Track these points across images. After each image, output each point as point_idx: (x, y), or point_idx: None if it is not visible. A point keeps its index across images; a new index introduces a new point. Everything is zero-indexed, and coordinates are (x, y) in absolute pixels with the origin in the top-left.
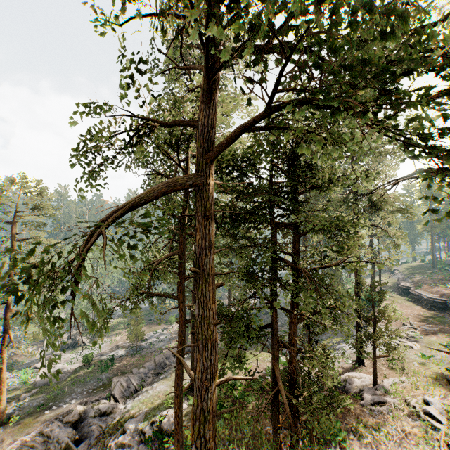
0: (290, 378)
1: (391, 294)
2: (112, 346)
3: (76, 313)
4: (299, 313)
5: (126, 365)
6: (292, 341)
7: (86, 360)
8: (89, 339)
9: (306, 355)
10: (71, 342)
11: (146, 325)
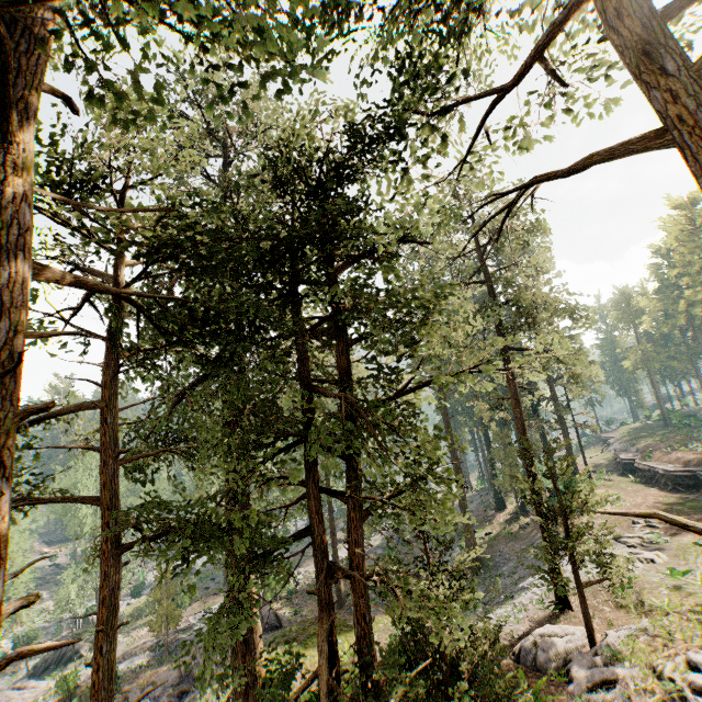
0: (358, 648)
1: (609, 477)
2: (126, 651)
3: (61, 593)
4: (363, 497)
5: (144, 685)
6: (354, 560)
7: (62, 687)
8: (89, 644)
9: (400, 590)
10: (54, 654)
11: (199, 598)
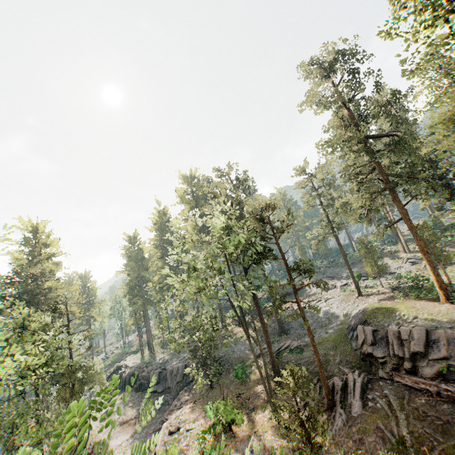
0: None
1: None
2: None
3: None
4: None
5: None
6: None
7: None
8: None
9: None
10: None
11: None
